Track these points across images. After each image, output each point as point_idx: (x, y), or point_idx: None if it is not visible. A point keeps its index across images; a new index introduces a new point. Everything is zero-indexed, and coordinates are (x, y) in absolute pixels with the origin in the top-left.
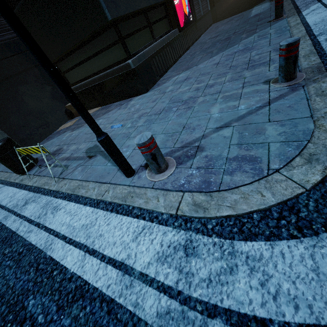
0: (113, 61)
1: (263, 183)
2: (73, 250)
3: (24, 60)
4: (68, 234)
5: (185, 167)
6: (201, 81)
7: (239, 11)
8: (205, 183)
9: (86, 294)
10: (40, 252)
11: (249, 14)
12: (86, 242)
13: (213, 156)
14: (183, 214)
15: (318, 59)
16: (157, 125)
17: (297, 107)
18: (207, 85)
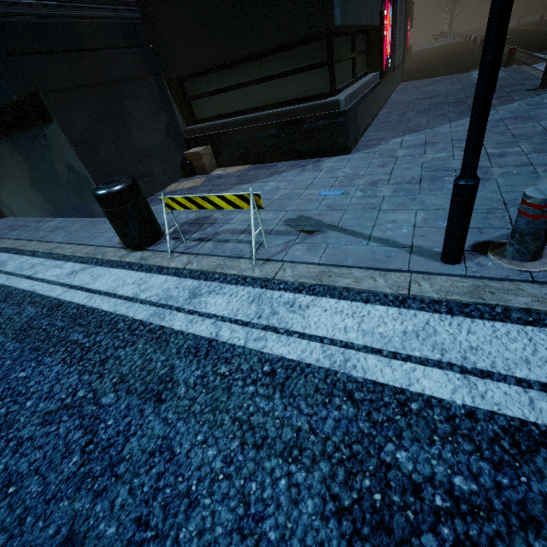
0: (298, 95)
1: None
2: (425, 370)
3: (140, 60)
4: (378, 345)
5: None
6: None
7: (444, 73)
8: None
9: (545, 440)
10: (328, 372)
11: (469, 77)
12: (444, 358)
13: None
14: None
15: None
16: (433, 198)
17: None
18: (489, 154)
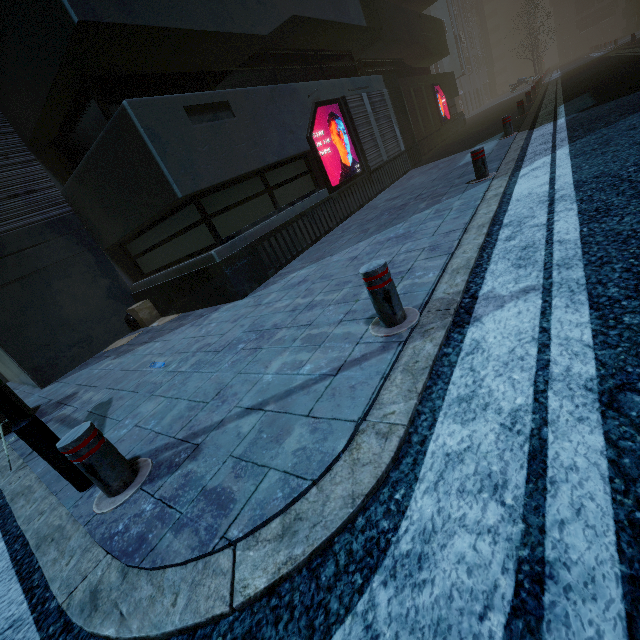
0: (199, 246)
1: (198, 570)
2: None
3: (73, 243)
4: None
5: (149, 491)
6: (310, 292)
7: (456, 150)
8: (138, 542)
9: None
10: None
11: (461, 159)
12: None
13: (193, 477)
14: (66, 610)
15: (462, 283)
16: (196, 378)
17: (360, 391)
18: (309, 304)
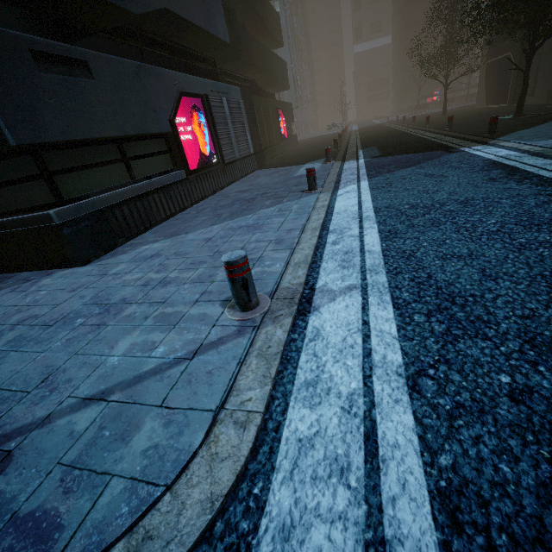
0: (33, 202)
1: None
2: None
3: None
4: None
5: None
6: (164, 268)
7: (292, 163)
8: None
9: None
10: None
11: (296, 171)
12: None
13: None
14: None
15: (303, 276)
16: (14, 359)
17: (217, 377)
18: (163, 280)
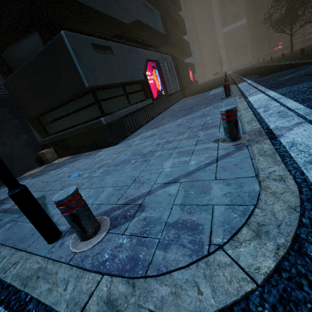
0: (90, 118)
1: (203, 267)
2: None
3: (7, 112)
4: None
5: (117, 232)
6: (163, 137)
7: (202, 92)
8: (132, 261)
9: None
10: None
11: (208, 93)
12: None
13: (152, 219)
14: None
15: (258, 125)
16: (110, 177)
17: (242, 165)
18: (167, 141)
